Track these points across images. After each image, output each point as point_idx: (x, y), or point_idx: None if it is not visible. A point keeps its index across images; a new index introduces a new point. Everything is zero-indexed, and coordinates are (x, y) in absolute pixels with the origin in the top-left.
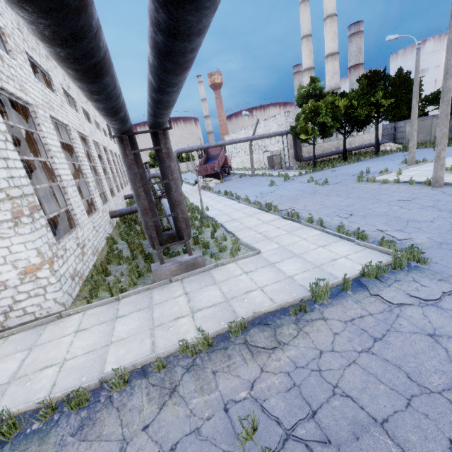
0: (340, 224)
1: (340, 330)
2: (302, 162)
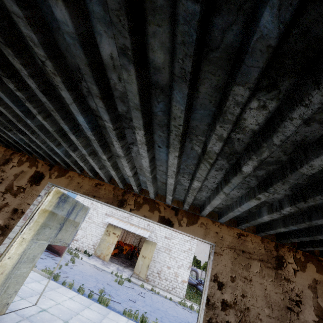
0: None
1: None
2: None
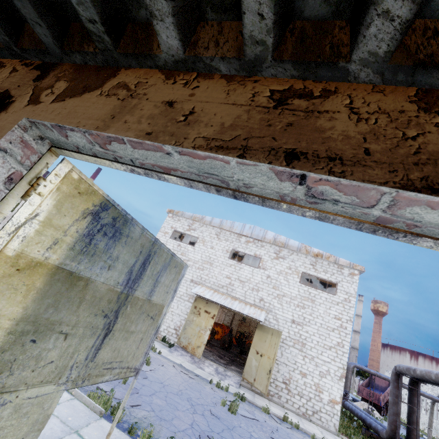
0: None
1: None
2: None
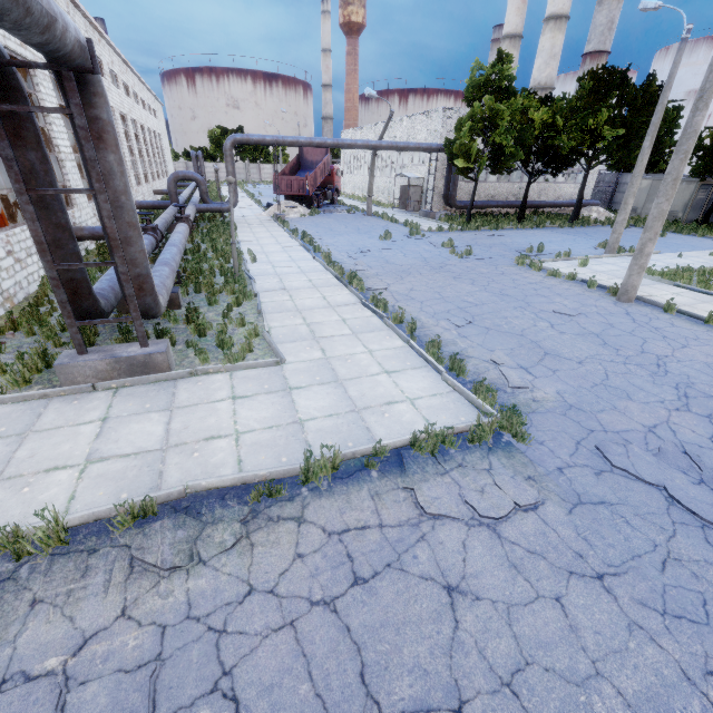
0: (442, 335)
1: (311, 550)
2: (455, 209)
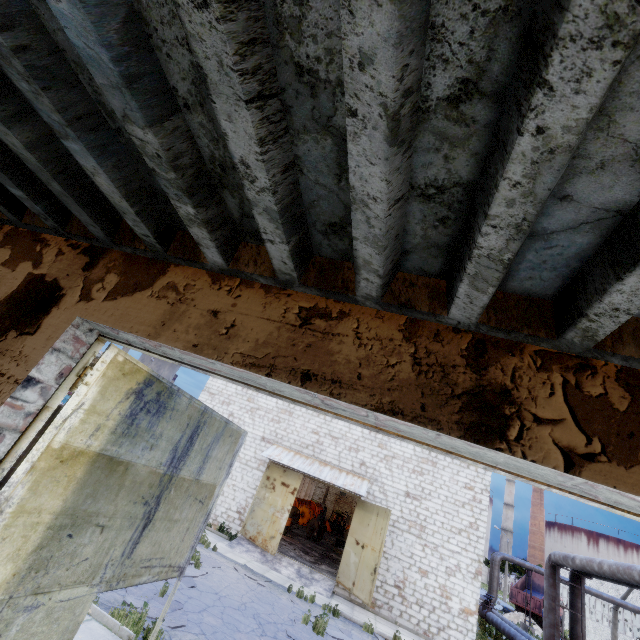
0: None
1: None
2: None
